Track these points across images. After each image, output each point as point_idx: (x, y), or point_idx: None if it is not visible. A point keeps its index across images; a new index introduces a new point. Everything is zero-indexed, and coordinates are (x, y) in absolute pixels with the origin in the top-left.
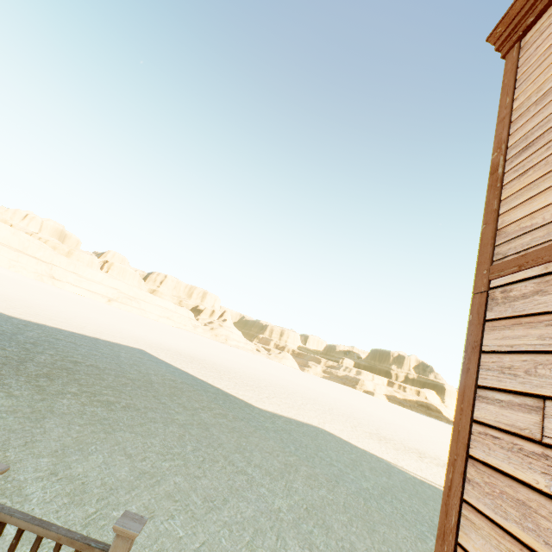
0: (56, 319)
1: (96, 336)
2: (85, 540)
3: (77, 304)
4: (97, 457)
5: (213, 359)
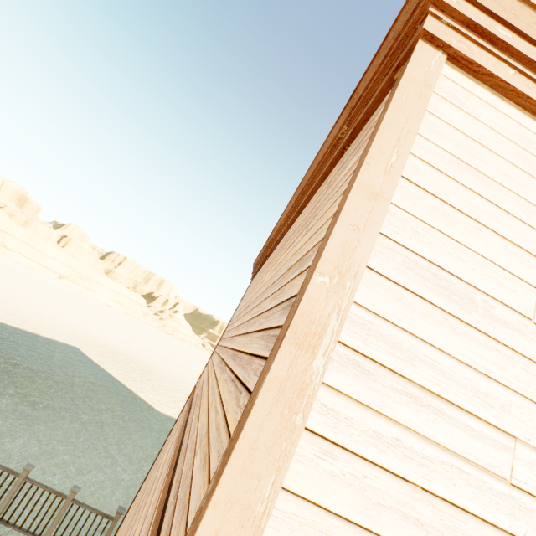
0: (3, 311)
1: (37, 332)
2: (13, 471)
3: (25, 283)
4: (20, 440)
5: (146, 357)
